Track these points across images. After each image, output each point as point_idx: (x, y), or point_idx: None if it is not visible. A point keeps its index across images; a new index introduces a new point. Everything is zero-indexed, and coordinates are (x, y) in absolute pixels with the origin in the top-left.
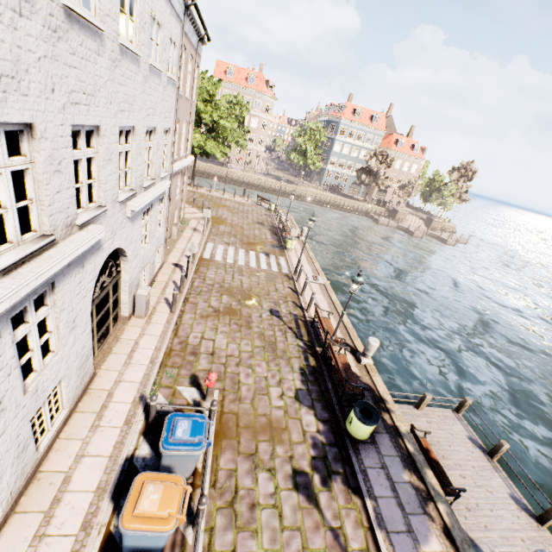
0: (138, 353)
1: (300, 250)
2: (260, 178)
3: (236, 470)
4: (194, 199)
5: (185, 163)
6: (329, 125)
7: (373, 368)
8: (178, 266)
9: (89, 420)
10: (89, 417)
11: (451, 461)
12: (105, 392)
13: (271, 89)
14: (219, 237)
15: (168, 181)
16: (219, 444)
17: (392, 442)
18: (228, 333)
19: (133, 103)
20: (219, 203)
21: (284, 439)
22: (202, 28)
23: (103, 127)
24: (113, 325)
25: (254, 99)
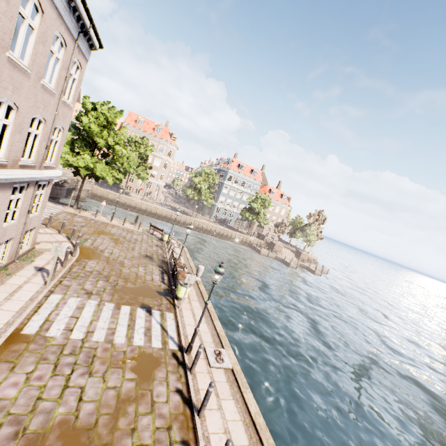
0: None
1: (195, 297)
2: (157, 207)
3: None
4: (63, 224)
5: (32, 174)
6: (220, 172)
7: None
8: None
9: None
10: None
11: None
12: None
13: (174, 139)
14: (79, 281)
15: None
16: None
17: None
18: None
19: None
20: (102, 230)
21: None
22: (86, 17)
23: None
24: None
25: (159, 144)
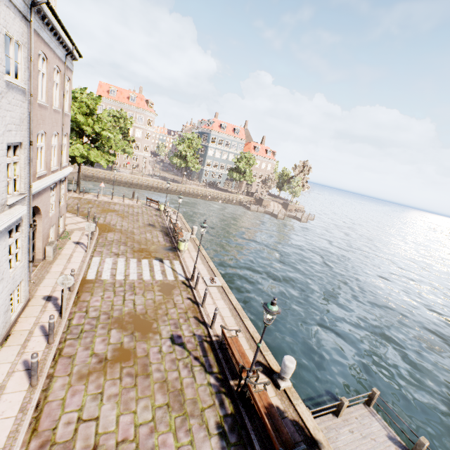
0: None
1: (193, 249)
2: (147, 180)
3: None
4: (78, 208)
5: (59, 176)
6: (203, 135)
7: (294, 392)
8: (50, 300)
9: None
10: None
11: None
12: None
13: (151, 107)
14: (107, 248)
15: (22, 206)
16: None
17: None
18: (118, 396)
19: None
20: (107, 208)
21: None
22: (69, 42)
23: None
24: None
25: (137, 114)
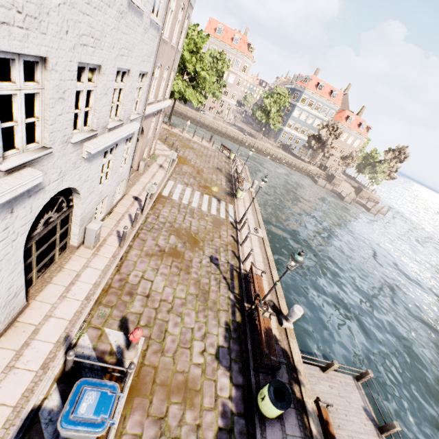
0: (76, 286)
1: (248, 200)
2: (226, 128)
3: (141, 436)
4: (166, 138)
5: (161, 106)
6: (294, 92)
7: (292, 333)
8: (137, 200)
9: (5, 359)
10: (6, 355)
11: (345, 432)
12: (32, 326)
13: (251, 51)
14: (180, 177)
15: (138, 123)
16: (131, 402)
17: (297, 419)
18: (167, 275)
19: (101, 39)
20: (187, 145)
21: (195, 403)
22: None
23: (53, 59)
24: (59, 254)
25: (235, 58)
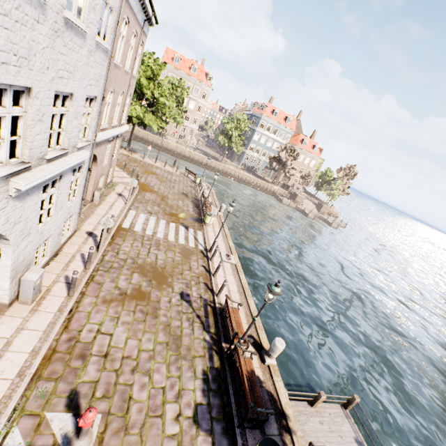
0: (5, 359)
1: (217, 225)
2: (190, 152)
3: None
4: (125, 164)
5: (117, 132)
6: (252, 118)
7: (276, 370)
8: (91, 236)
9: None
10: None
11: None
12: None
13: (209, 80)
14: (143, 205)
15: (87, 151)
16: None
17: None
18: (130, 324)
19: (28, 58)
20: (150, 170)
21: None
22: (150, 9)
23: None
24: None
25: (194, 86)
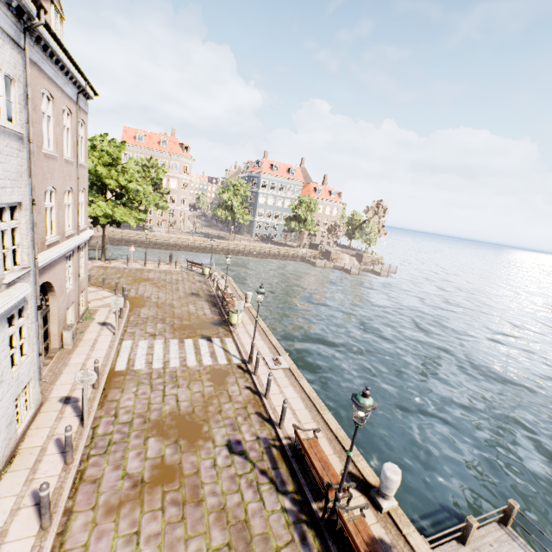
0: None
1: (249, 322)
2: (187, 238)
3: None
4: (103, 280)
5: (76, 242)
6: (251, 180)
7: (402, 515)
8: (69, 403)
9: None
10: None
11: None
12: None
13: (186, 151)
14: (140, 328)
15: (25, 284)
16: None
17: None
18: (160, 536)
19: None
20: (140, 277)
21: None
22: (81, 78)
23: None
24: None
25: (170, 161)
